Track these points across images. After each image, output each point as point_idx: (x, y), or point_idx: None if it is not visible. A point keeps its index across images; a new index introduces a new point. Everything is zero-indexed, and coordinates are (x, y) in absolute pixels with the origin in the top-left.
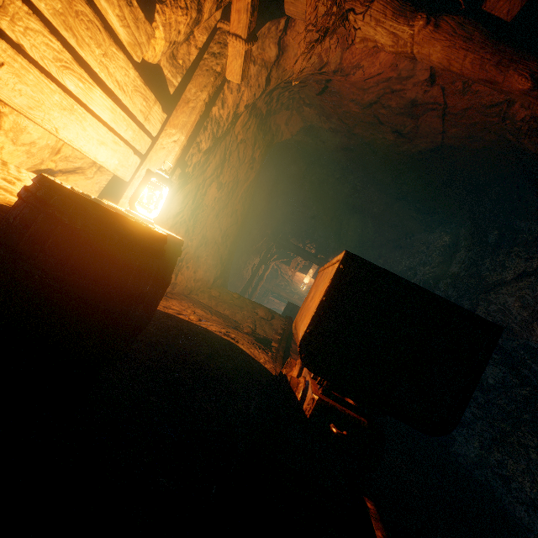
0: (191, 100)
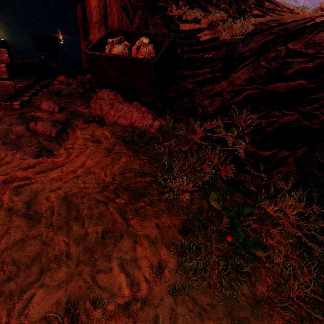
0: None
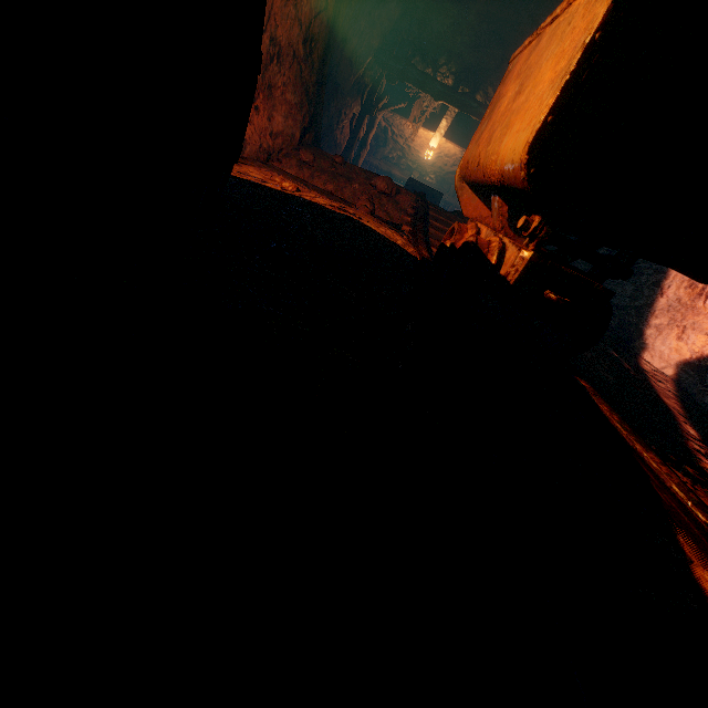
0: None
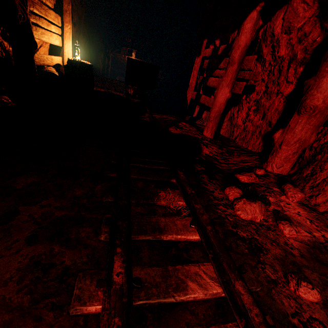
0: (67, 10)
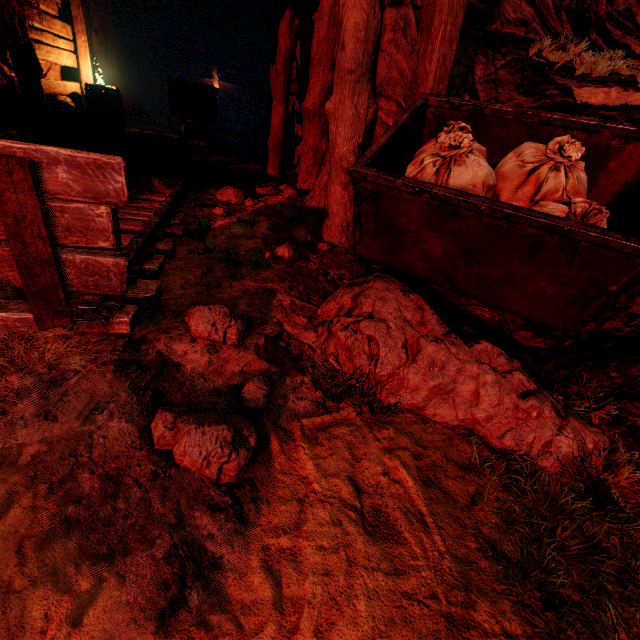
0: (78, 16)
